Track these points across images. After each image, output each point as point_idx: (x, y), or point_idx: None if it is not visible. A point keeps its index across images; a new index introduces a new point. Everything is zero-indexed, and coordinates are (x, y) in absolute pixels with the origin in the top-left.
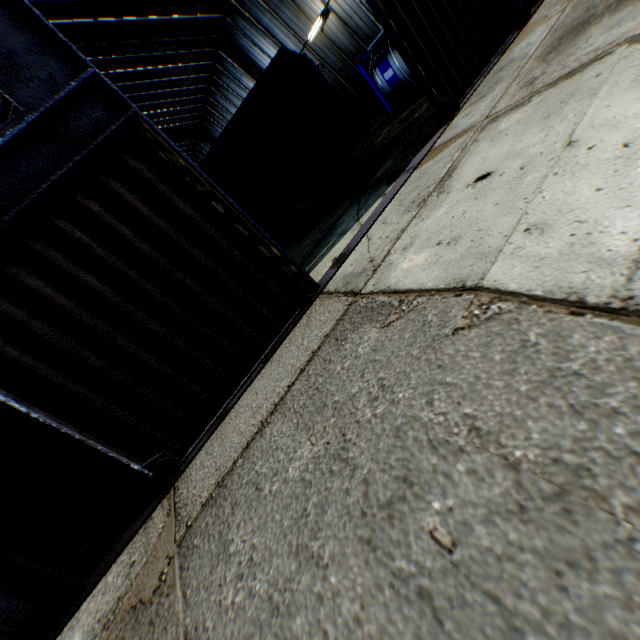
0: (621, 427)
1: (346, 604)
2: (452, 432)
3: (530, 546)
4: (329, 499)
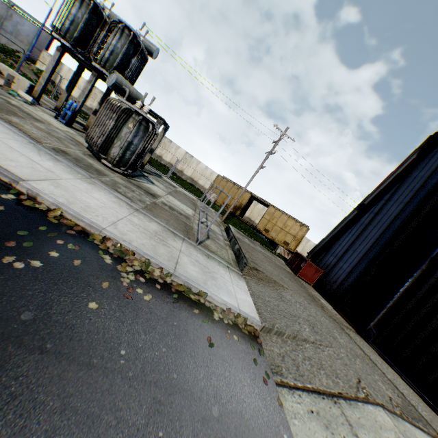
0: (300, 356)
1: (300, 312)
2: (321, 346)
3: (292, 326)
4: (322, 326)
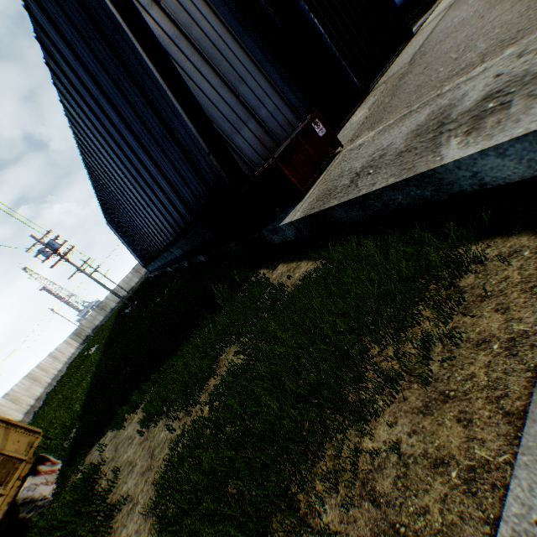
0: None
1: None
2: None
3: None
4: None
